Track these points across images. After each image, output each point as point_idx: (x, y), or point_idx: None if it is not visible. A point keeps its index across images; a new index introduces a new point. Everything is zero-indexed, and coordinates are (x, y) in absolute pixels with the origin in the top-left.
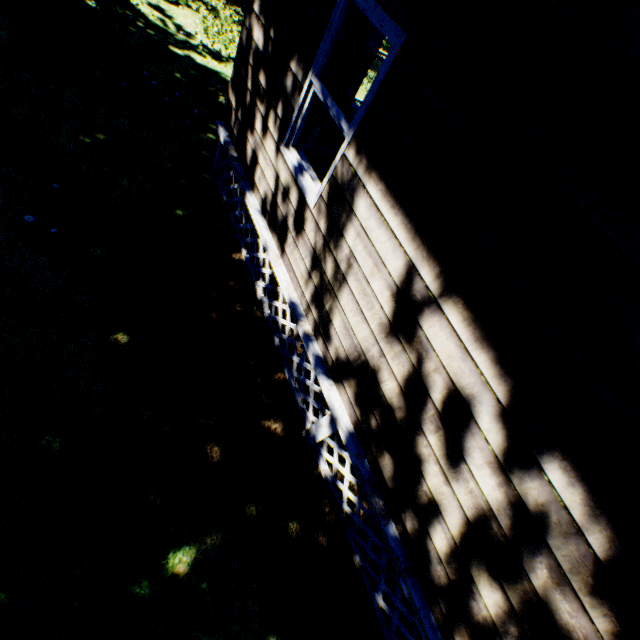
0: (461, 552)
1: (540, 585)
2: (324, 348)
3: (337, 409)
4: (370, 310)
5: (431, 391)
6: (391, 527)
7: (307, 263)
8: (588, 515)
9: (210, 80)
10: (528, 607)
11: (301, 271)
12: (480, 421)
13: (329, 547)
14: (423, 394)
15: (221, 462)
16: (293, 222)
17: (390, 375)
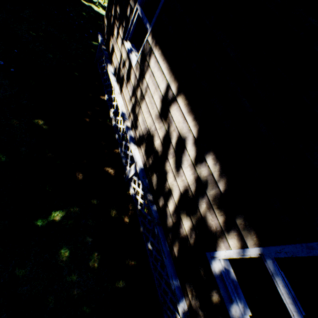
0: (178, 208)
1: (203, 211)
2: (134, 132)
3: (137, 158)
4: (152, 109)
5: (172, 140)
6: (154, 206)
7: (130, 94)
8: (219, 175)
9: (100, 18)
10: (198, 223)
11: (128, 98)
12: (187, 147)
13: (129, 223)
14: (169, 142)
15: (82, 180)
16: (126, 76)
17: (158, 137)
